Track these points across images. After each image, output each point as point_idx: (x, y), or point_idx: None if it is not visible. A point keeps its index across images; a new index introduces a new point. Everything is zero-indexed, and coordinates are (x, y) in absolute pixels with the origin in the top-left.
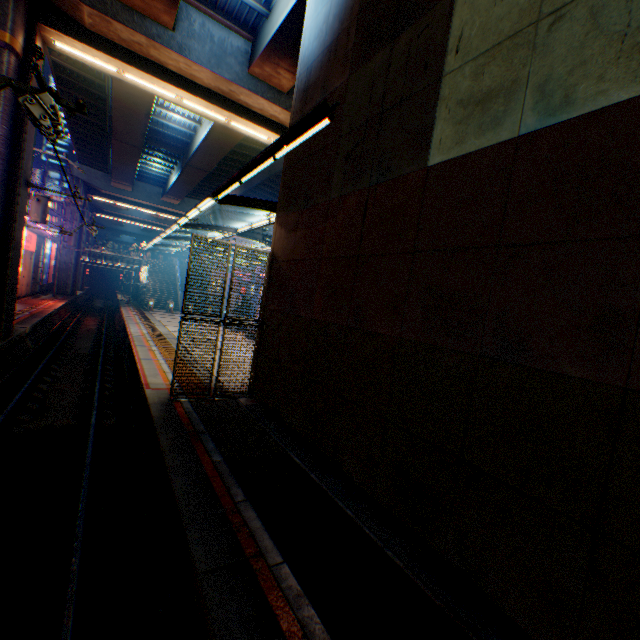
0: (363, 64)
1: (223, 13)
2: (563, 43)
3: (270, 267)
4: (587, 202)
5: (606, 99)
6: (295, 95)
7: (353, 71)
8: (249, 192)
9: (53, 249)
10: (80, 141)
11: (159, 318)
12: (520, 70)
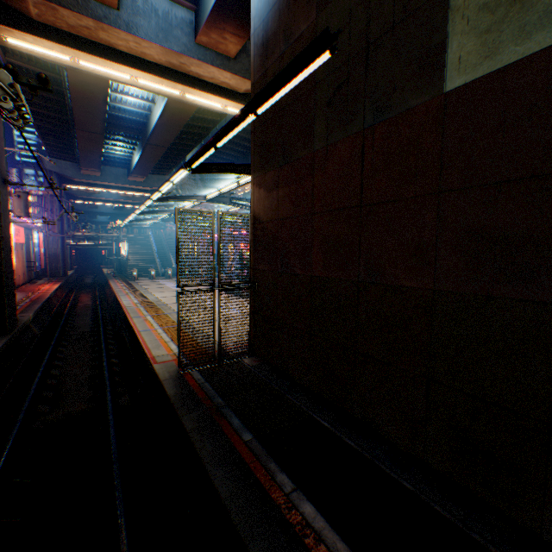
0: None
1: None
2: None
3: (253, 229)
4: None
5: None
6: (253, 52)
7: (321, 9)
8: (205, 161)
9: (40, 238)
10: (47, 136)
11: (145, 286)
12: None
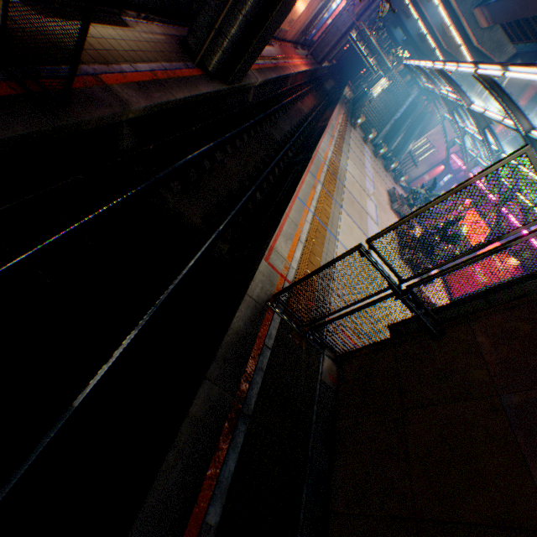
0: None
1: None
2: None
3: None
4: None
5: None
6: None
7: None
8: None
9: (339, 6)
10: None
11: (351, 143)
12: None
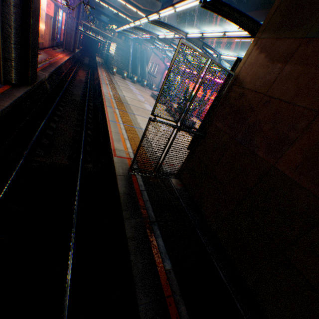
0: None
1: None
2: None
3: (228, 88)
4: None
5: None
6: None
7: None
8: None
9: (63, 17)
10: None
11: (118, 82)
12: None
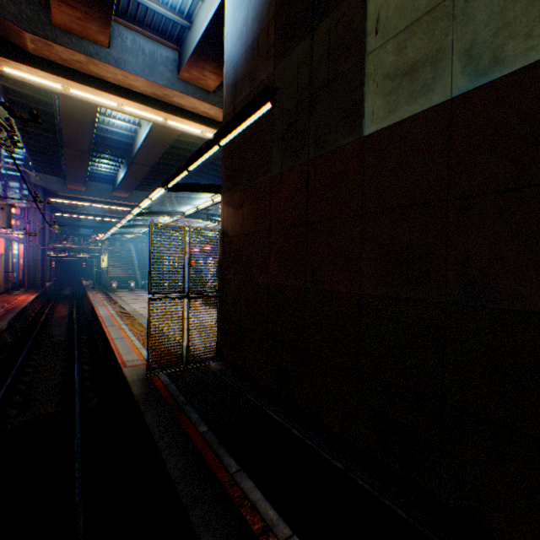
0: (286, 56)
1: (150, 29)
2: (483, 10)
3: (222, 242)
4: (535, 149)
5: (537, 53)
6: (225, 90)
7: (277, 63)
8: (188, 179)
9: (20, 249)
10: (34, 153)
11: (123, 297)
12: (443, 40)
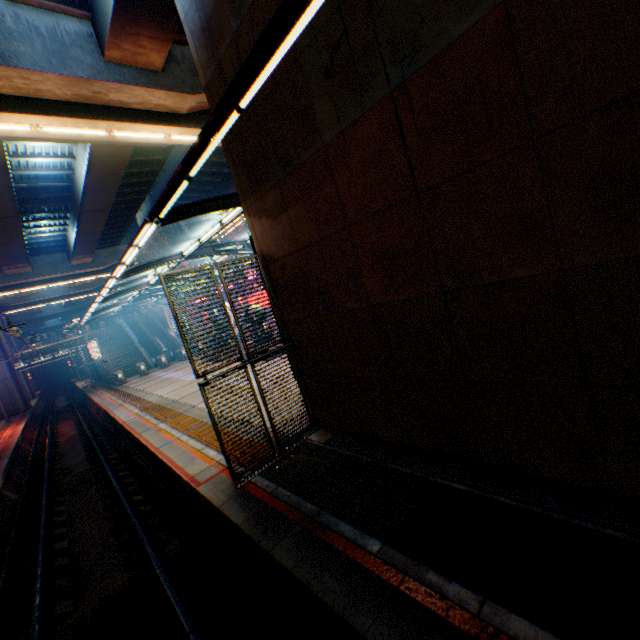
0: None
1: None
2: None
3: (266, 272)
4: None
5: None
6: (192, 44)
7: None
8: None
9: None
10: None
11: (139, 387)
12: None
